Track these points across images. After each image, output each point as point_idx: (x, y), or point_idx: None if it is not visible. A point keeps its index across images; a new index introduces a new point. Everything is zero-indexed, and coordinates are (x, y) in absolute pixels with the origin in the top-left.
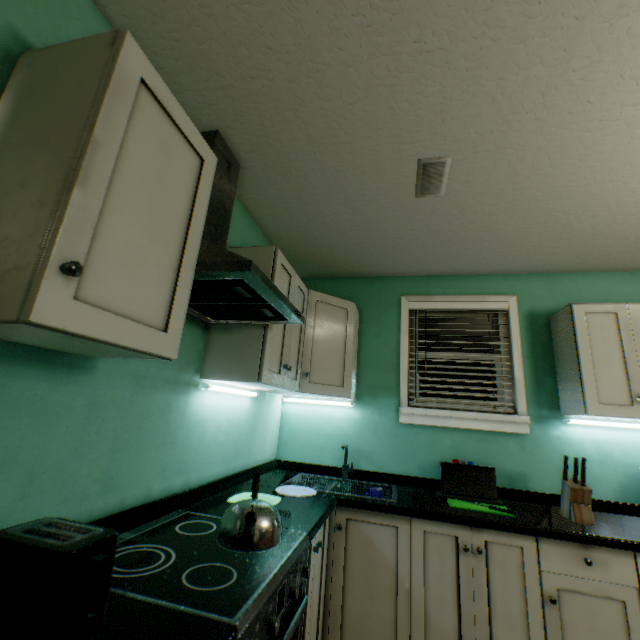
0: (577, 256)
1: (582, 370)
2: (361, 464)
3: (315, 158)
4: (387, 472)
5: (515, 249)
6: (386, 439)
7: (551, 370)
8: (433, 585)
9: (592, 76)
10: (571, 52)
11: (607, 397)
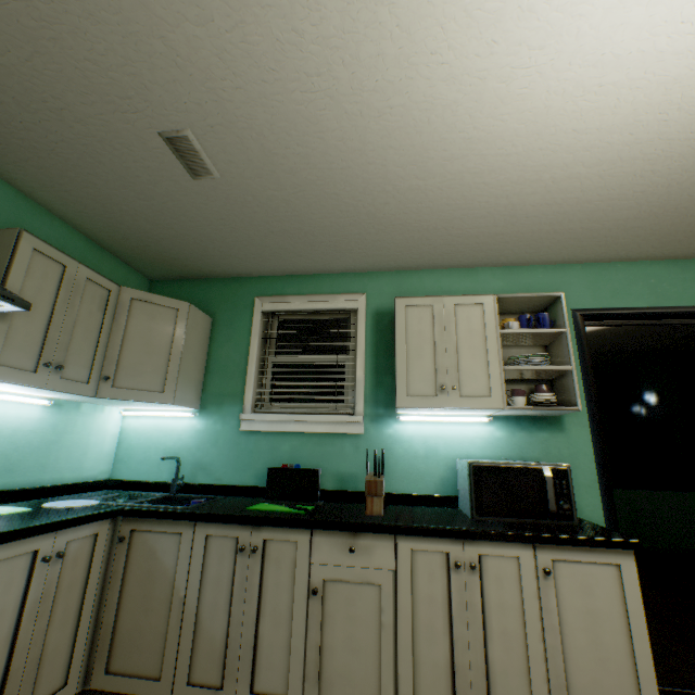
0: (409, 251)
1: (397, 363)
2: (199, 477)
3: (46, 128)
4: (224, 484)
5: (345, 243)
6: (227, 449)
7: (391, 368)
8: (209, 591)
9: (251, 39)
10: (207, 9)
11: (416, 389)
